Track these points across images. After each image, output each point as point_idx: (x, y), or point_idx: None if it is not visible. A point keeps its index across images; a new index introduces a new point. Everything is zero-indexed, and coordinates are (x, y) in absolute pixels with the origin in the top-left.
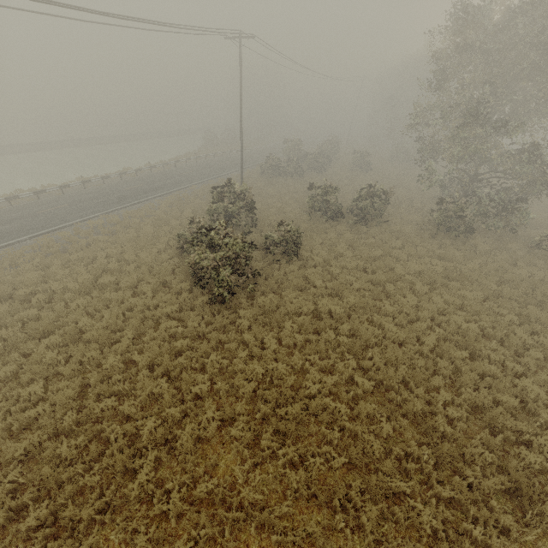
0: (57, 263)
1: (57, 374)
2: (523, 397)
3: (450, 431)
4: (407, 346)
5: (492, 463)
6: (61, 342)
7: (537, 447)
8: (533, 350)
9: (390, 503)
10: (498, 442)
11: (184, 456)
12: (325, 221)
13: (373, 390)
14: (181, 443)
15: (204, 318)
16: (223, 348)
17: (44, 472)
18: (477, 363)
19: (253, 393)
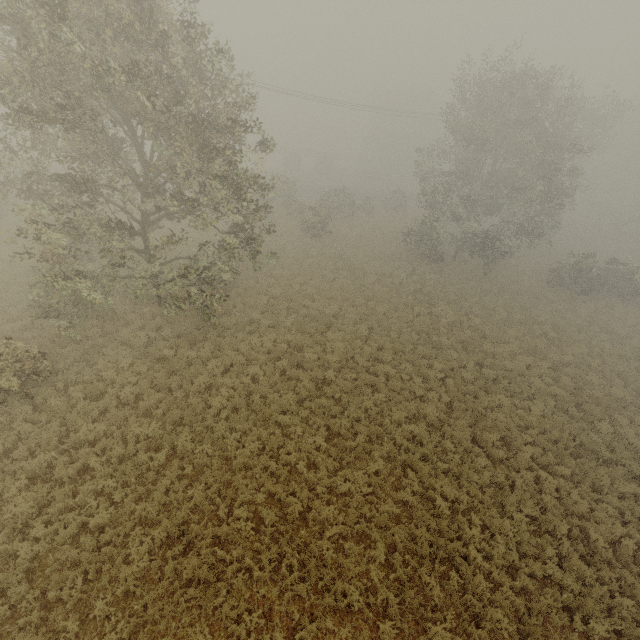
0: None
1: None
2: None
3: None
4: None
5: None
6: None
7: None
8: None
9: None
10: None
11: None
12: None
13: None
14: None
15: None
16: None
17: None
18: None
19: None
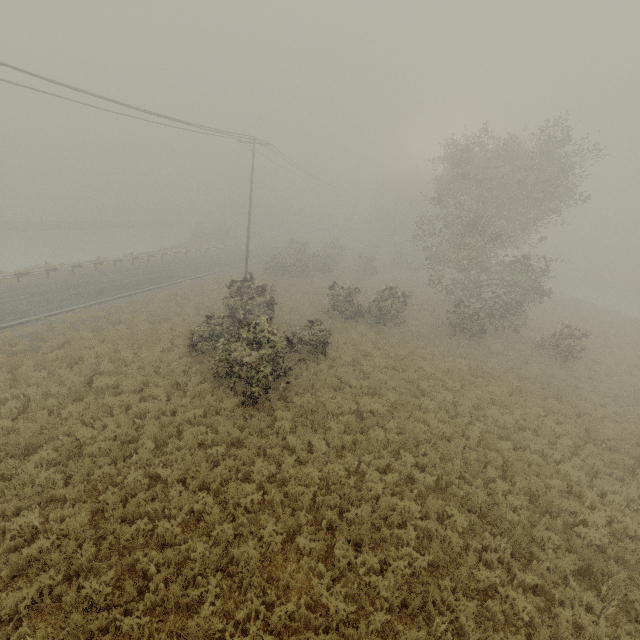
0: (29, 363)
1: (52, 501)
2: (567, 482)
3: (516, 520)
4: (455, 441)
5: (559, 547)
6: (52, 460)
7: (592, 525)
8: (563, 438)
9: (480, 601)
10: (560, 524)
11: (248, 581)
12: (344, 321)
13: (433, 487)
14: (243, 564)
15: (234, 422)
16: (263, 456)
17: (72, 620)
18: (521, 453)
19: (313, 500)
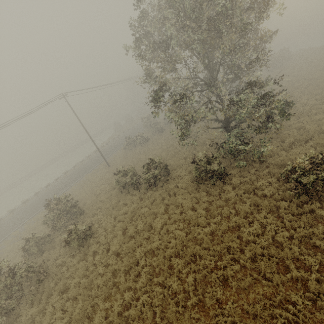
0: None
1: None
2: None
3: None
4: None
5: None
6: None
7: None
8: None
9: None
10: None
11: None
12: (128, 193)
13: None
14: None
15: None
16: None
17: None
18: None
19: None
